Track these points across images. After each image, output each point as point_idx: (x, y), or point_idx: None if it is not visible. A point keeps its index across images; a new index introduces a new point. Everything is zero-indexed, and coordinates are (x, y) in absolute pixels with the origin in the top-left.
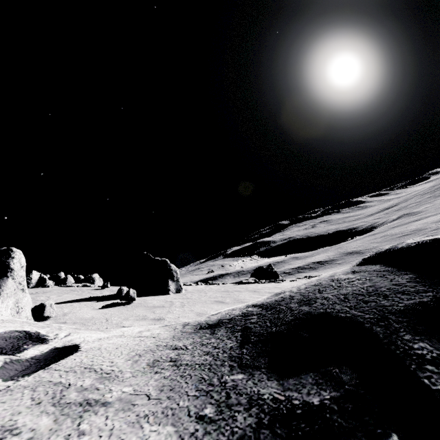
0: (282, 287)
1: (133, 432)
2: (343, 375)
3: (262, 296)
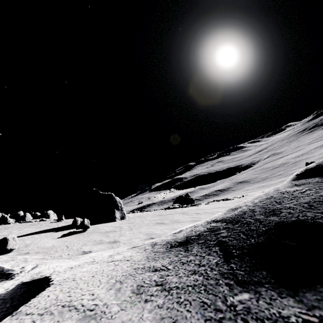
0: (203, 209)
1: None
2: None
3: (192, 216)
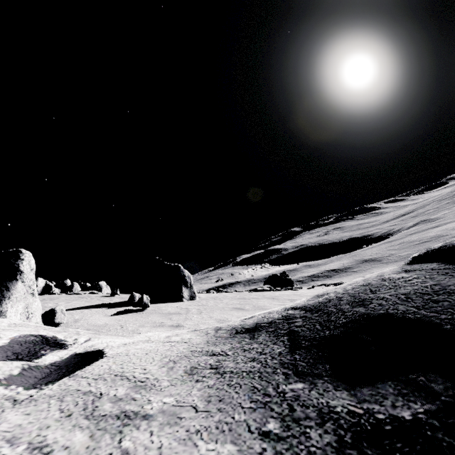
0: (301, 294)
1: (186, 451)
2: (433, 384)
3: (283, 303)
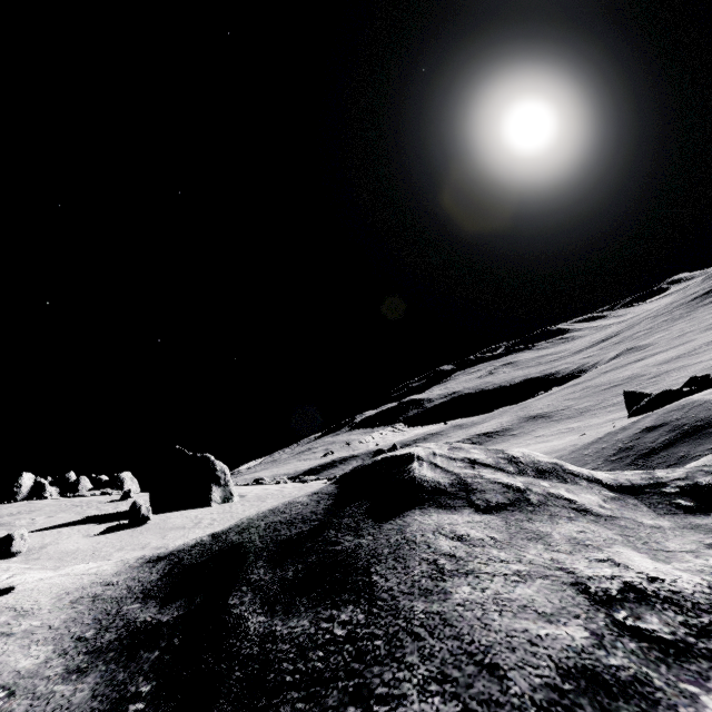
0: None
1: (21, 652)
2: (199, 598)
3: None
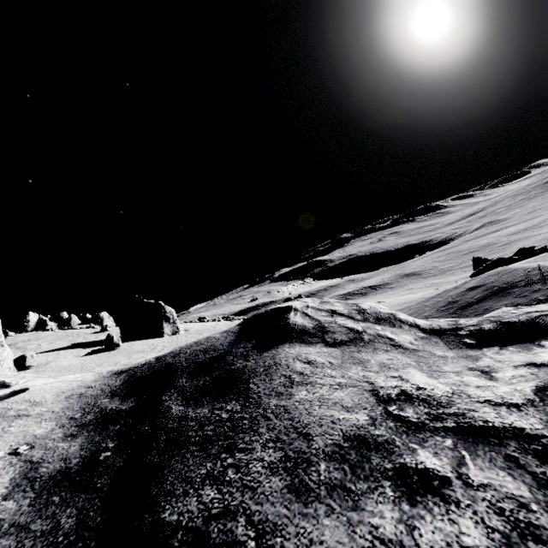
0: None
1: (36, 425)
2: (145, 396)
3: None
